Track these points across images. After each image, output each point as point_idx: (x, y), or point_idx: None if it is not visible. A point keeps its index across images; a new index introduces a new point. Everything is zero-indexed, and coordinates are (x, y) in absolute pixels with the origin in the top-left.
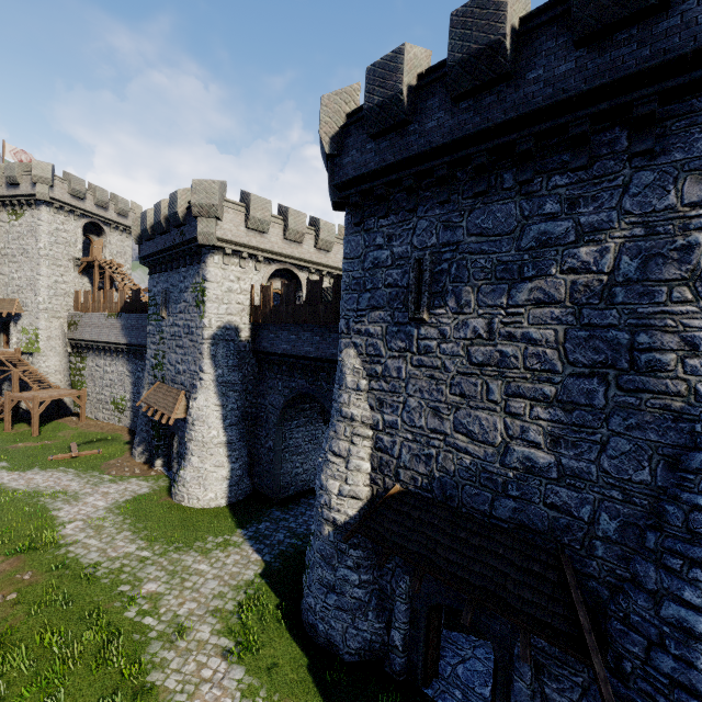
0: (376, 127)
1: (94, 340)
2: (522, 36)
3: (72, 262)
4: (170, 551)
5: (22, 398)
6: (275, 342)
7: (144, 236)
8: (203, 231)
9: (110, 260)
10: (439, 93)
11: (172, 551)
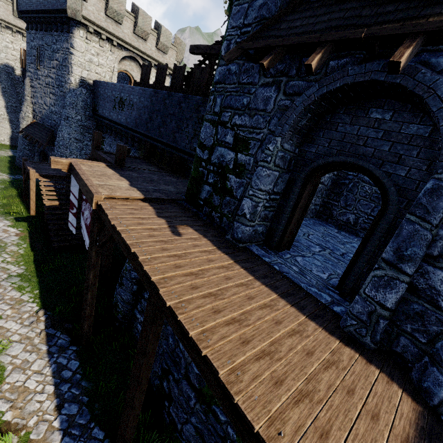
0: None
1: None
2: None
3: None
4: None
5: None
6: None
7: None
8: None
9: None
10: None
11: None
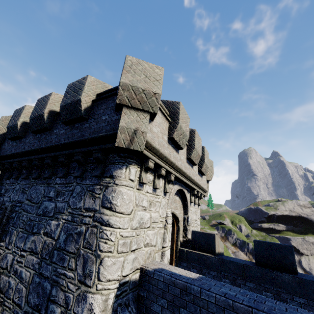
0: (10, 136)
1: None
2: (58, 115)
3: None
4: None
5: None
6: None
7: None
8: None
9: None
10: None
11: None
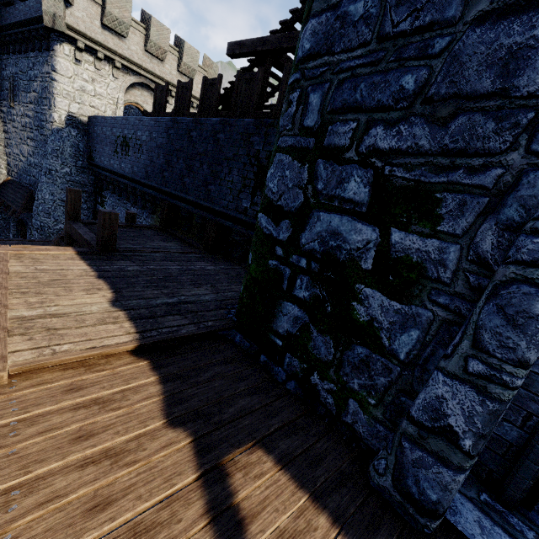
0: None
1: None
2: None
3: None
4: None
5: None
6: None
7: None
8: None
9: None
10: None
11: None
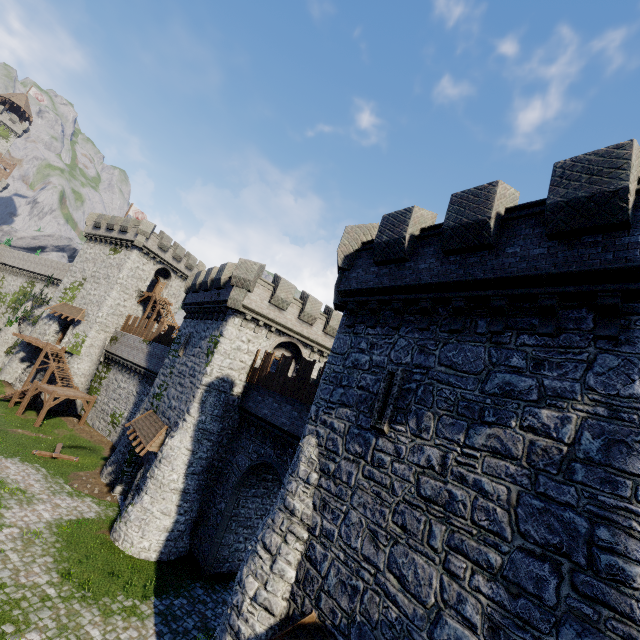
0: (380, 257)
1: (123, 357)
2: (506, 221)
3: (137, 293)
4: (75, 597)
5: (44, 390)
6: (260, 405)
7: (192, 288)
8: (234, 297)
9: (164, 298)
10: (434, 245)
11: (77, 598)
